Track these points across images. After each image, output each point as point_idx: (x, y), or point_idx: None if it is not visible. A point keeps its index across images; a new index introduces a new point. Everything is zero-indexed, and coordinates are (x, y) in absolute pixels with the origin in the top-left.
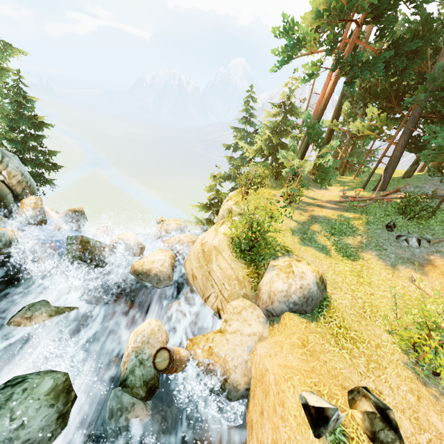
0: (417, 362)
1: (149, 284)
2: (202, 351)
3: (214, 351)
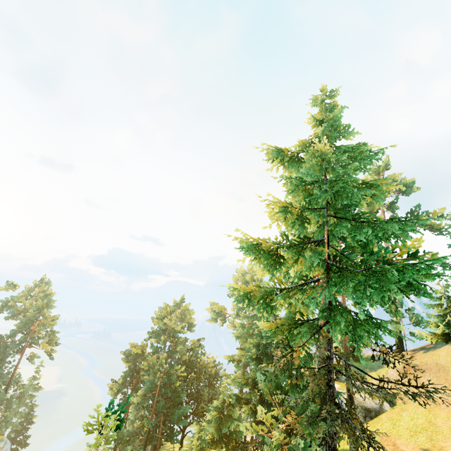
0: None
1: None
2: None
3: None
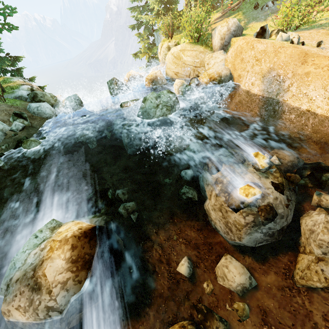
0: (288, 28)
1: (159, 85)
2: (205, 78)
3: (210, 73)
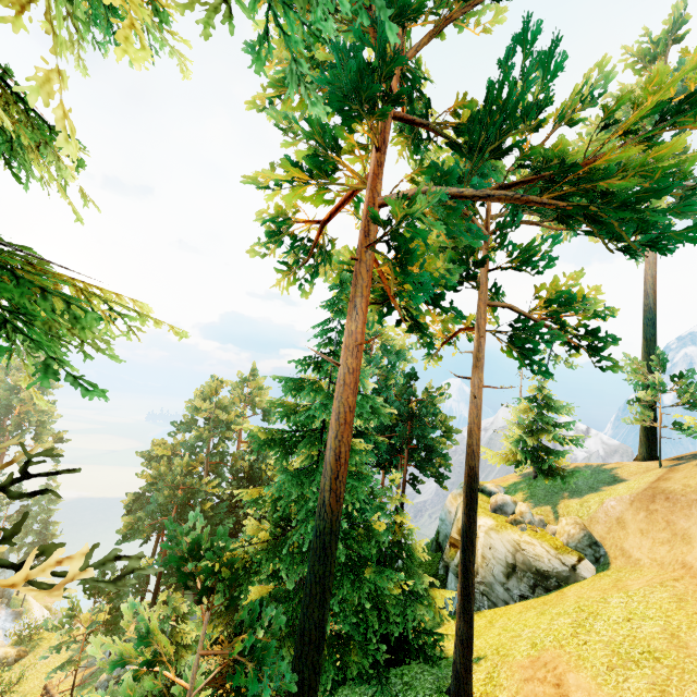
0: None
1: None
2: None
3: None
